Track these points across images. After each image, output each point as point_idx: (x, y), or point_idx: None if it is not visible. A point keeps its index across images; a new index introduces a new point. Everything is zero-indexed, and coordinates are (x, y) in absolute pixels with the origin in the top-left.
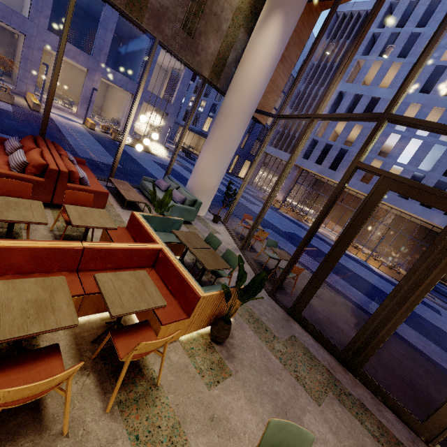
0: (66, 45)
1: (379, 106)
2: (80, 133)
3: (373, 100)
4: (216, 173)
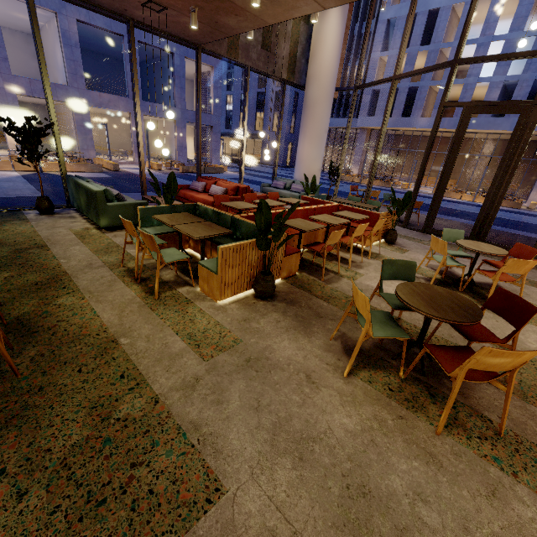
0: (105, 97)
1: (441, 19)
2: (162, 176)
3: (431, 14)
4: (318, 159)
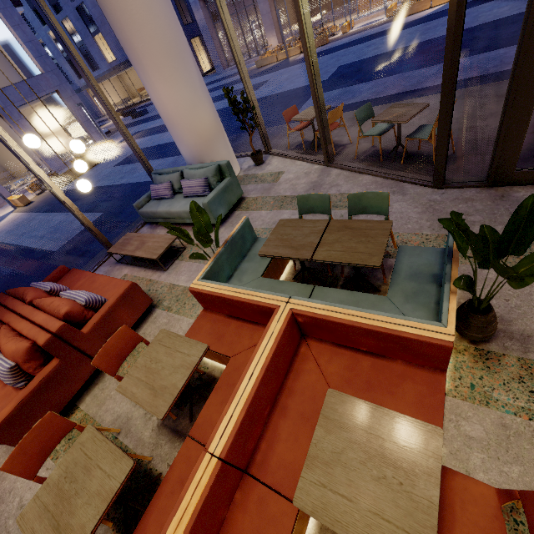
0: None
1: None
2: (26, 223)
3: None
4: (198, 101)
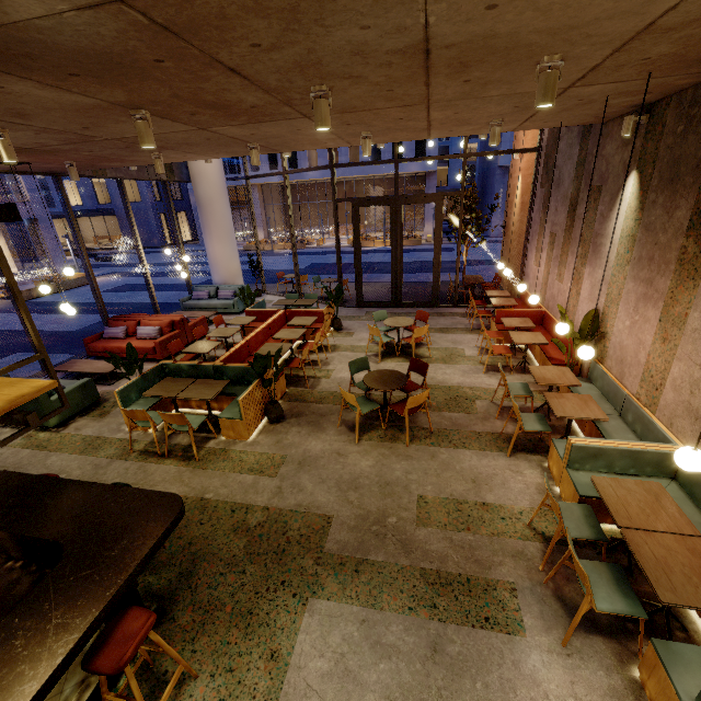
0: None
1: None
2: None
3: None
4: (234, 256)
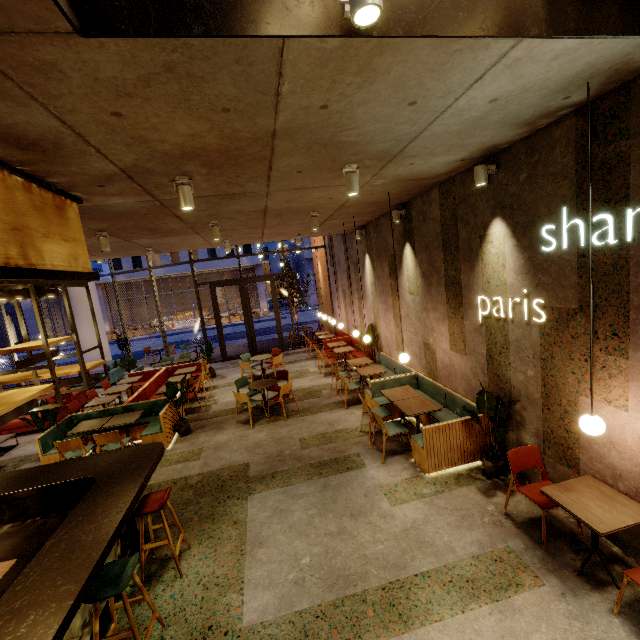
0: None
1: None
2: None
3: None
4: (103, 338)
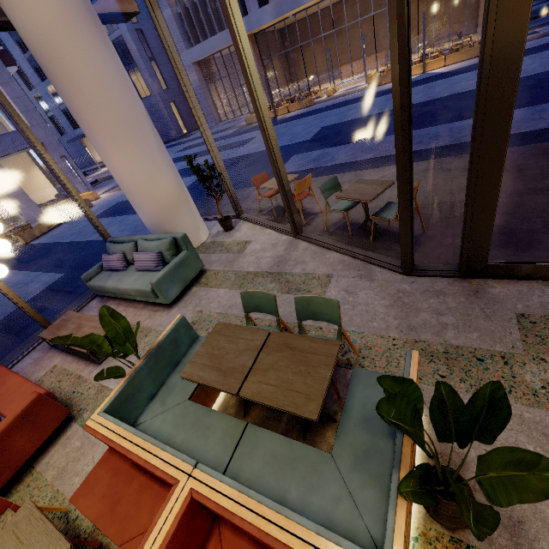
0: None
1: None
2: None
3: None
4: (156, 170)
